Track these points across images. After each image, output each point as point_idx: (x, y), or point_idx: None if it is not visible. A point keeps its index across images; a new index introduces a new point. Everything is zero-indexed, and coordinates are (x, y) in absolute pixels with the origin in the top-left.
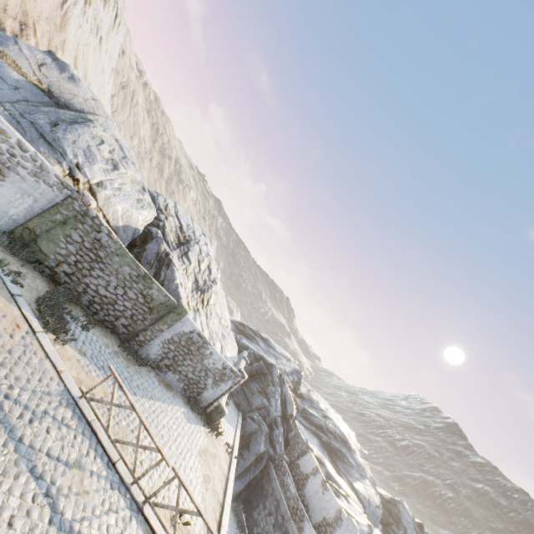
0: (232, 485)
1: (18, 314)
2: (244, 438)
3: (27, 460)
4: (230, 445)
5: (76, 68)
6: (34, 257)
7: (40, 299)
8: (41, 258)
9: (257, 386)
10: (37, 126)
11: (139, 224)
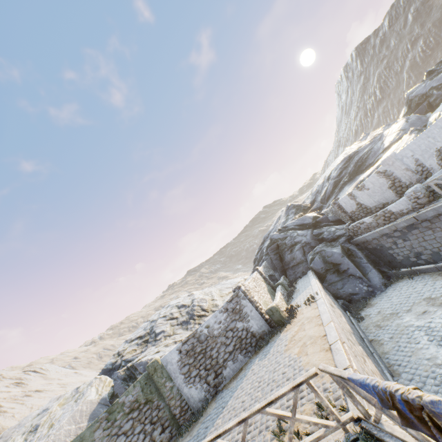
0: (325, 310)
1: None
2: (329, 269)
3: None
4: (308, 298)
5: None
6: None
7: None
8: None
9: (287, 254)
10: None
11: (96, 399)
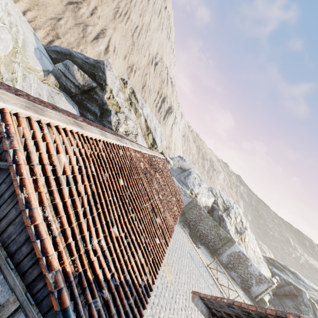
0: None
1: (187, 237)
2: None
3: (202, 276)
4: None
5: (175, 145)
6: (184, 219)
7: (189, 232)
8: (185, 219)
9: (291, 303)
10: (181, 180)
11: (209, 204)
